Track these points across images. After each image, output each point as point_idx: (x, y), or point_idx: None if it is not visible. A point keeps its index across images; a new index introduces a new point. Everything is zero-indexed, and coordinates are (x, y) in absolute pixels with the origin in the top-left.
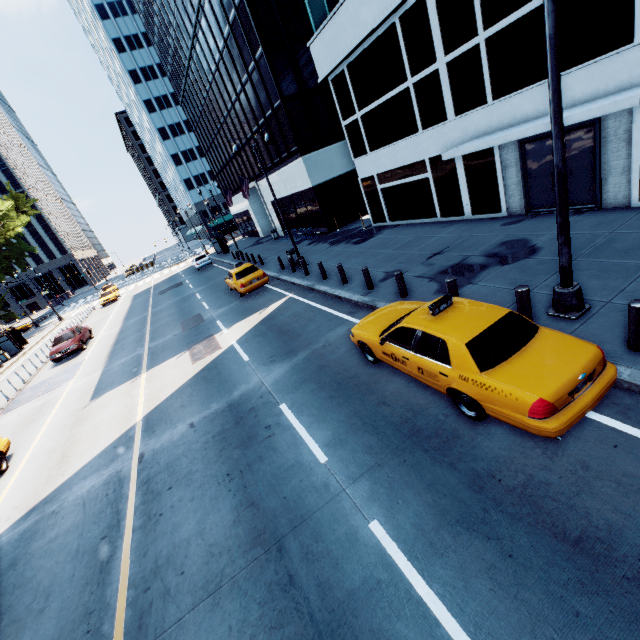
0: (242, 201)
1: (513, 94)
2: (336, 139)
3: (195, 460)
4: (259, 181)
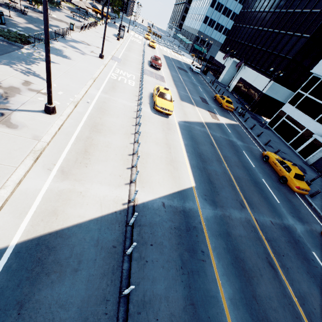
0: (227, 61)
1: None
2: (287, 87)
3: (225, 145)
4: (245, 66)
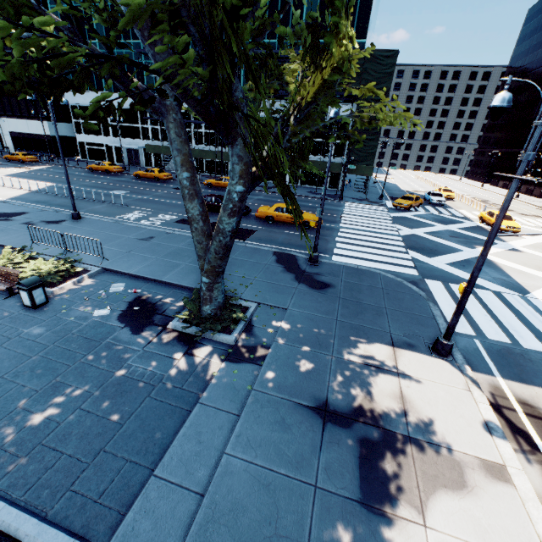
0: None
1: (125, 138)
2: (65, 121)
3: (56, 174)
4: (1, 117)
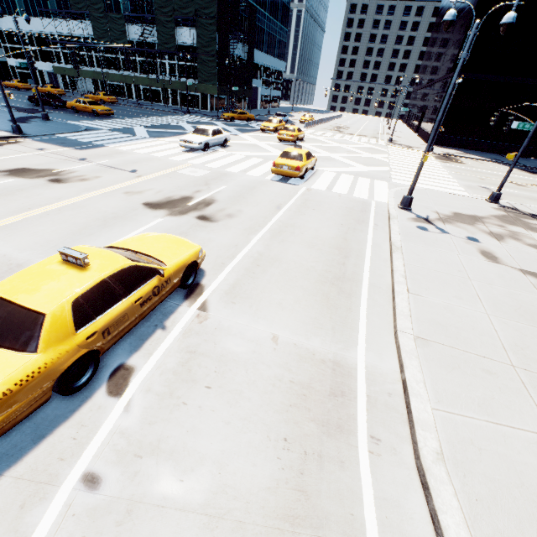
0: None
1: (44, 62)
2: None
3: None
4: None
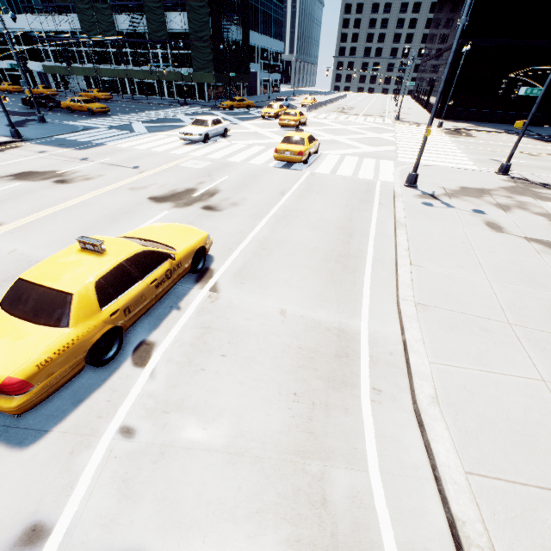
0: None
1: (33, 62)
2: None
3: None
4: None
